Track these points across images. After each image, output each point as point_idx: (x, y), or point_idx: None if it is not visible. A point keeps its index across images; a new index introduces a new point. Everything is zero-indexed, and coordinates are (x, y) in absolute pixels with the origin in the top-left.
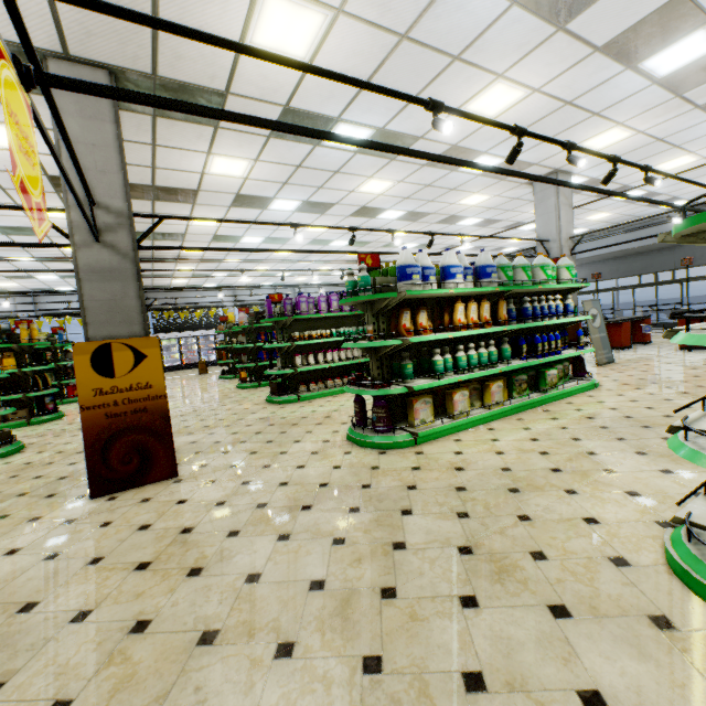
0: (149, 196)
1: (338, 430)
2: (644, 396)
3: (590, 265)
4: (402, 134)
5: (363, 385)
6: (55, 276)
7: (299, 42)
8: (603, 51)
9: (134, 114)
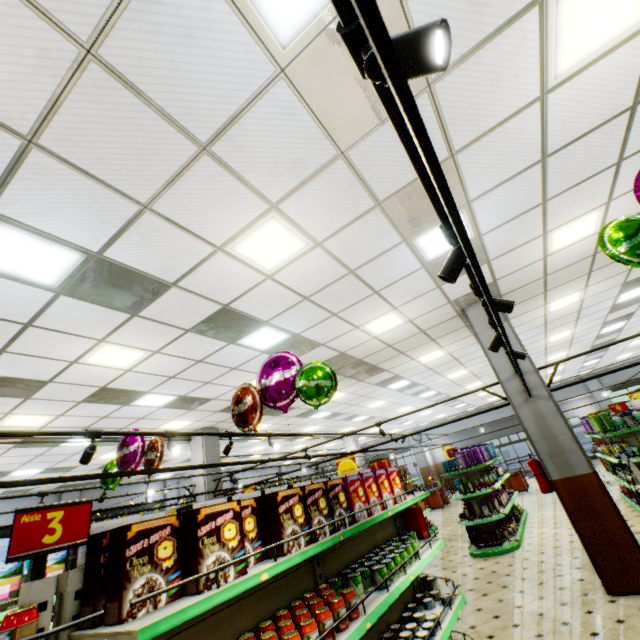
0: (352, 373)
1: None
2: None
3: (464, 433)
4: None
5: None
6: (40, 469)
7: (558, 306)
8: (603, 323)
9: (462, 323)
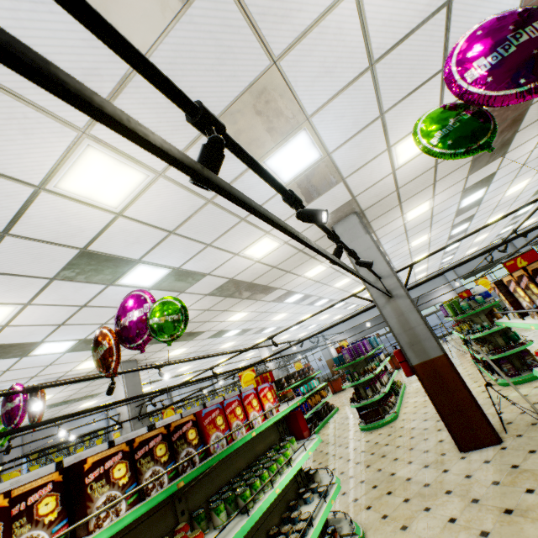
0: (247, 295)
1: (497, 390)
2: (535, 341)
3: (358, 328)
4: (385, 253)
5: (511, 348)
6: None
7: (414, 215)
8: (452, 226)
9: None
